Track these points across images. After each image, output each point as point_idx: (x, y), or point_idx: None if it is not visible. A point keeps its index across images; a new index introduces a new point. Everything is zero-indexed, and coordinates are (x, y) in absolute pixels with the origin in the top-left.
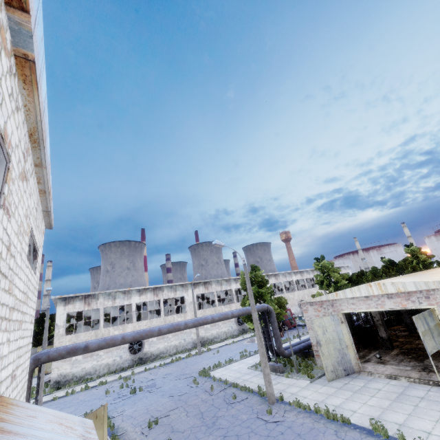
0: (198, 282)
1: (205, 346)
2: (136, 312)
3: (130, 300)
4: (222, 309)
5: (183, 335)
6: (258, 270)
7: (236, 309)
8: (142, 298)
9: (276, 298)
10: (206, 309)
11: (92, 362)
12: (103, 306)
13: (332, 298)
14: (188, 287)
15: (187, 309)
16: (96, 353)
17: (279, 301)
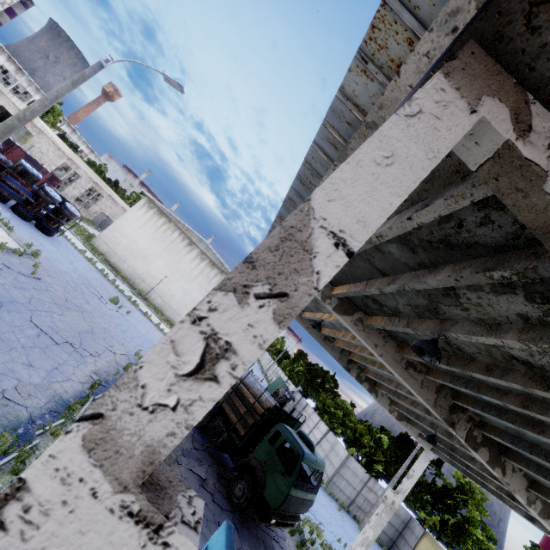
0: None
1: None
2: None
3: None
4: None
5: None
6: None
7: None
8: None
9: None
10: None
11: None
12: None
13: (3, 91)
14: None
15: None
16: None
17: None
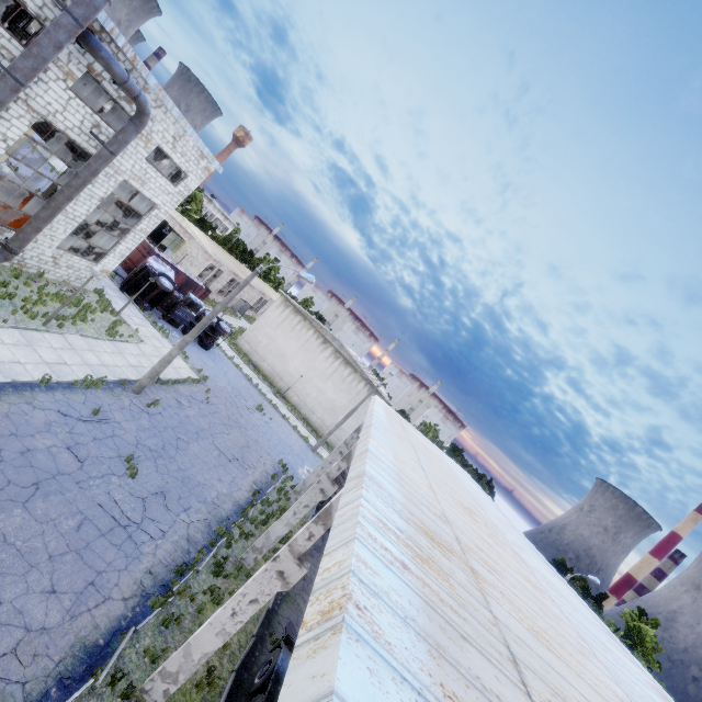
0: None
1: None
2: None
3: None
4: None
5: None
6: None
7: None
8: None
9: None
10: None
11: None
12: None
13: None
14: None
15: None
16: None
17: None
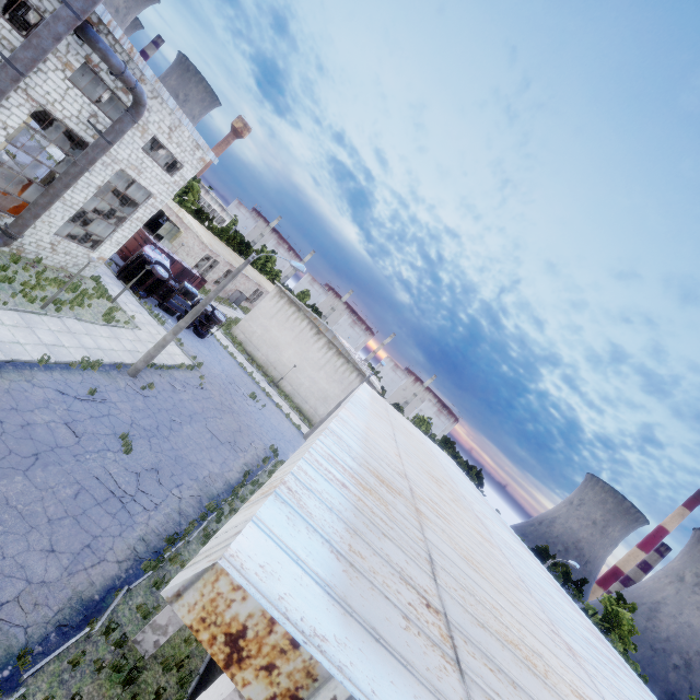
0: None
1: None
2: None
3: None
4: None
5: None
6: None
7: None
8: None
9: None
10: None
11: None
12: None
13: None
14: None
15: None
16: None
17: None
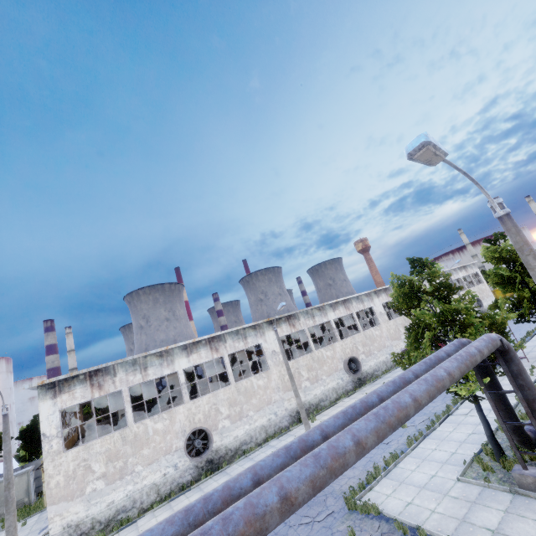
0: (277, 318)
1: (310, 417)
2: (187, 384)
3: (172, 367)
4: (322, 353)
5: (271, 406)
6: (431, 265)
7: (342, 349)
8: (193, 358)
9: (478, 318)
10: (298, 359)
11: (125, 488)
12: (127, 386)
13: None
14: (263, 328)
15: (269, 364)
16: (129, 470)
17: (493, 323)
